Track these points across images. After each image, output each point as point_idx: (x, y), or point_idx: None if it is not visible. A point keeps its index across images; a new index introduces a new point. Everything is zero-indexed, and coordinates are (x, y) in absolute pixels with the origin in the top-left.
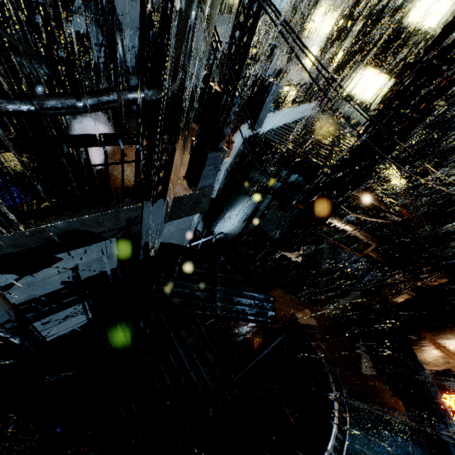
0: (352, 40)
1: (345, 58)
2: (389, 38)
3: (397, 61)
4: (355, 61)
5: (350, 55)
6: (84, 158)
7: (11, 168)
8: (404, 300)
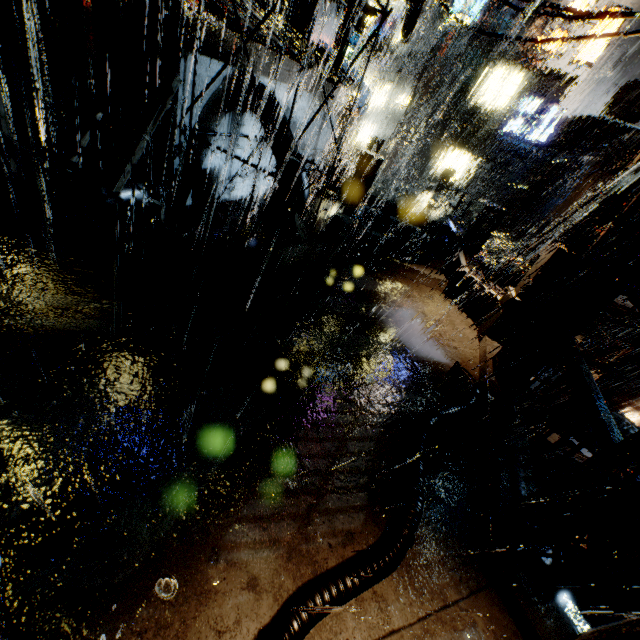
0: (427, 119)
1: (426, 139)
2: (466, 117)
3: (477, 140)
4: (437, 142)
5: (434, 137)
6: (408, 354)
7: (399, 405)
8: (596, 380)
